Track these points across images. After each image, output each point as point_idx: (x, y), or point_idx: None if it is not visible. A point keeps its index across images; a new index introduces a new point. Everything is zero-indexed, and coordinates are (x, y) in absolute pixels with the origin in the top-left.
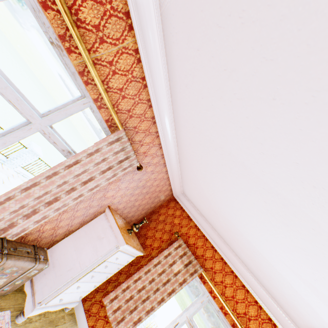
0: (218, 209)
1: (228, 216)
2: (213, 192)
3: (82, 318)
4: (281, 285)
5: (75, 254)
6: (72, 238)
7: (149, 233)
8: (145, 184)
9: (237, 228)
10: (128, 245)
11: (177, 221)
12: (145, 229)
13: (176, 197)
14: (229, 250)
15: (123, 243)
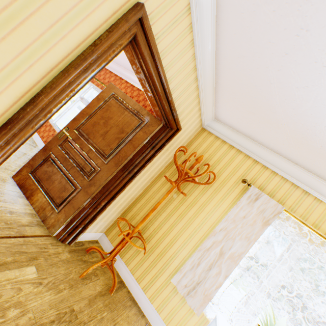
0: None
1: None
2: None
3: None
4: None
5: None
6: None
7: None
8: None
9: None
10: None
11: None
12: None
13: None
14: None
15: None
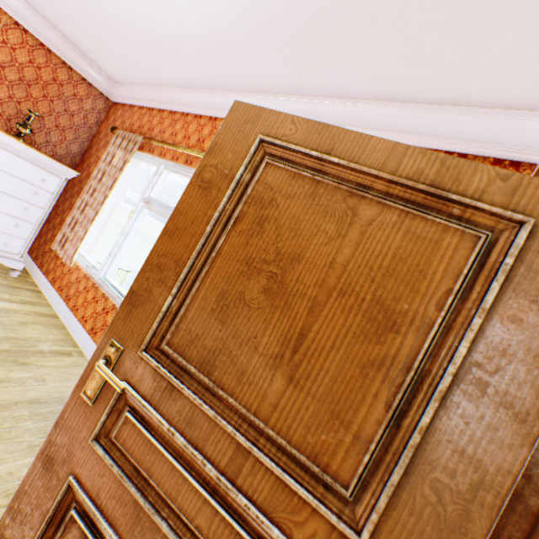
0: None
1: None
2: None
3: (42, 281)
4: (147, 11)
5: None
6: None
7: (92, 160)
8: None
9: None
10: None
11: (119, 123)
12: (88, 160)
13: (114, 99)
14: (171, 92)
15: None
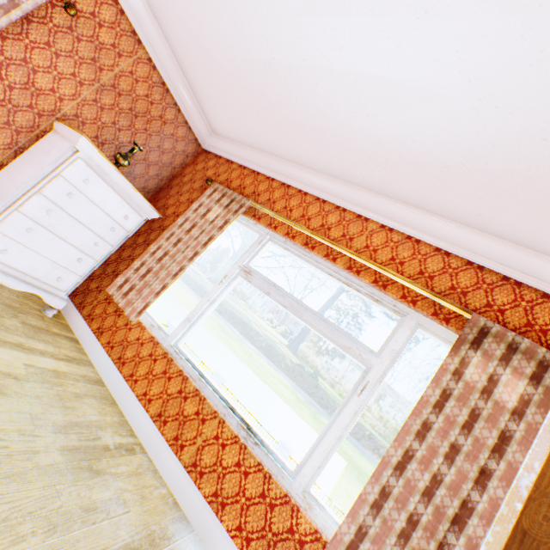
0: (230, 63)
1: (238, 48)
2: (201, 11)
3: (81, 326)
4: (335, 108)
5: (8, 183)
6: (4, 172)
7: (170, 202)
8: (116, 83)
9: (255, 62)
10: (90, 143)
11: (211, 173)
12: (164, 200)
13: (206, 147)
14: (290, 166)
15: (79, 138)
